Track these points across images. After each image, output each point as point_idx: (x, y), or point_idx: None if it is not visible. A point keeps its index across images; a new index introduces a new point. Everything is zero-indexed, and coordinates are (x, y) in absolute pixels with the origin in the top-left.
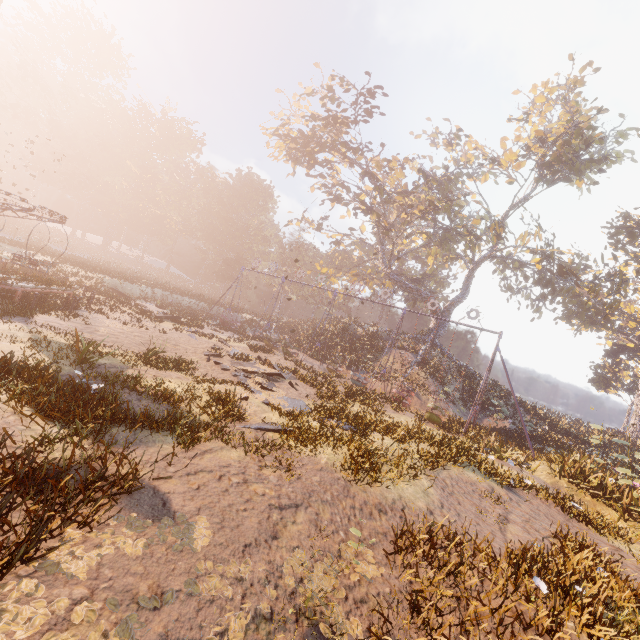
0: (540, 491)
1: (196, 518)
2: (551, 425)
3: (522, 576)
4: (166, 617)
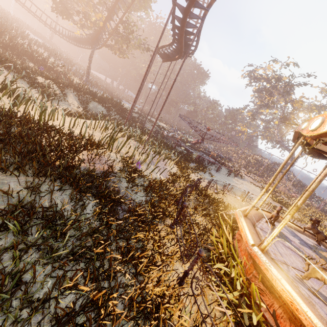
0: None
1: None
2: None
3: None
4: None
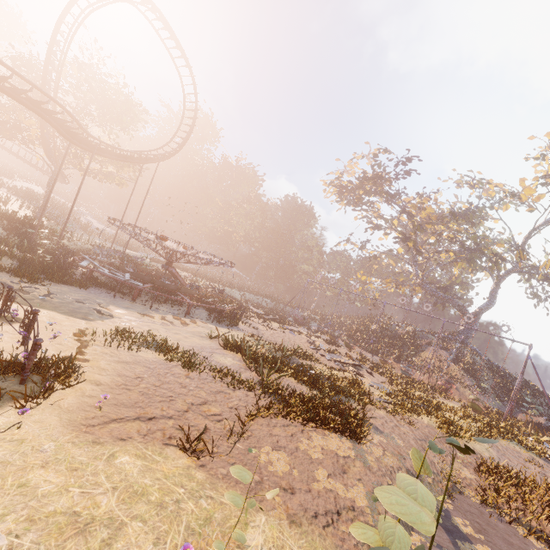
0: None
1: (392, 435)
2: None
3: None
4: (408, 463)
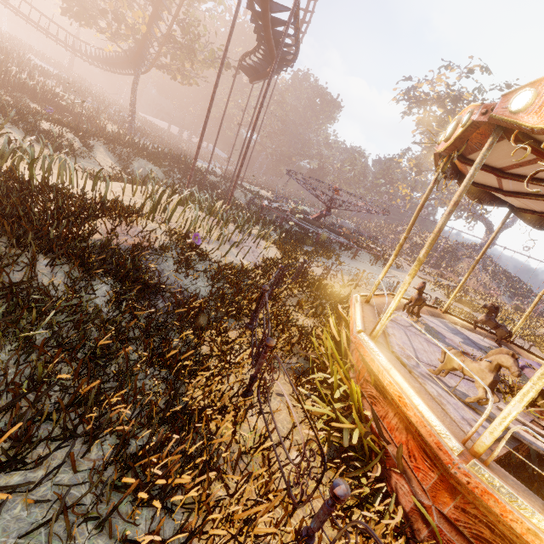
0: None
1: None
2: None
3: None
4: None
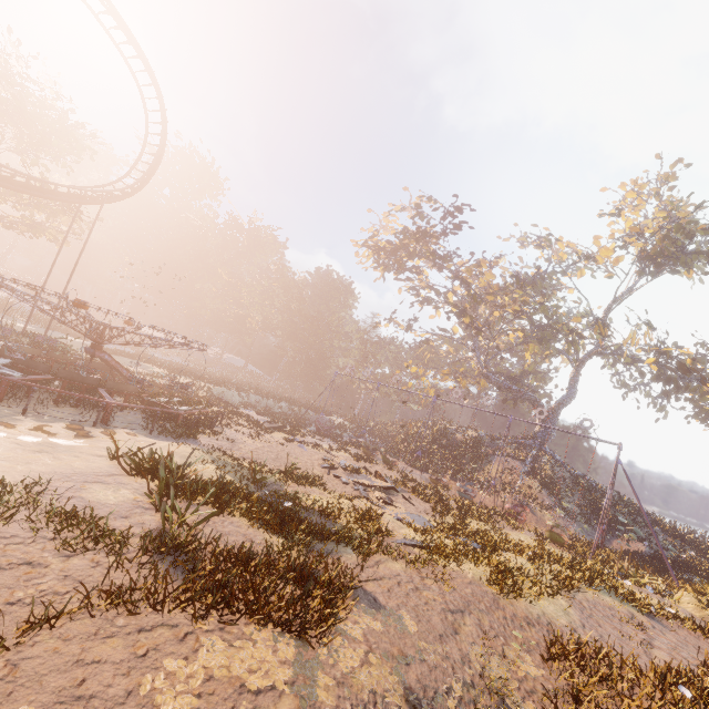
0: (686, 622)
1: (400, 612)
2: (699, 550)
3: (669, 688)
4: (415, 671)
